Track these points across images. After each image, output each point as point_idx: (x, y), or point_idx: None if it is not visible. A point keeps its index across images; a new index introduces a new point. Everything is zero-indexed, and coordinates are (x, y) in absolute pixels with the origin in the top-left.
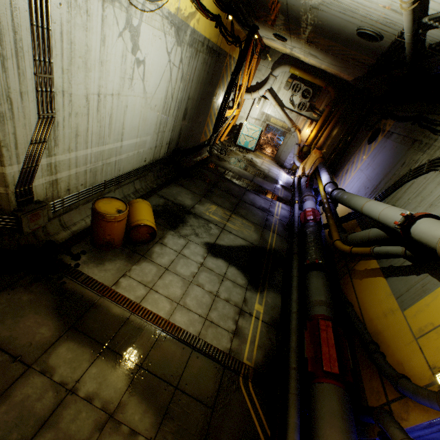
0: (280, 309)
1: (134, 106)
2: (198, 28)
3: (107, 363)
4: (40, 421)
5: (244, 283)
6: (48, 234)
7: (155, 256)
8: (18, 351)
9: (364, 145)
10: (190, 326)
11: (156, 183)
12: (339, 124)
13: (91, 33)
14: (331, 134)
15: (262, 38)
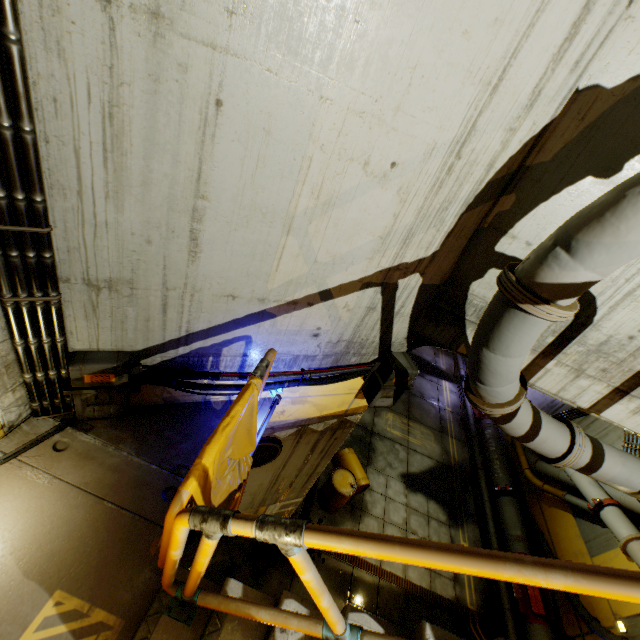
0: (481, 543)
1: None
2: None
3: None
4: None
5: (446, 519)
6: None
7: (370, 507)
8: None
9: None
10: (422, 581)
11: None
12: None
13: None
14: None
15: None
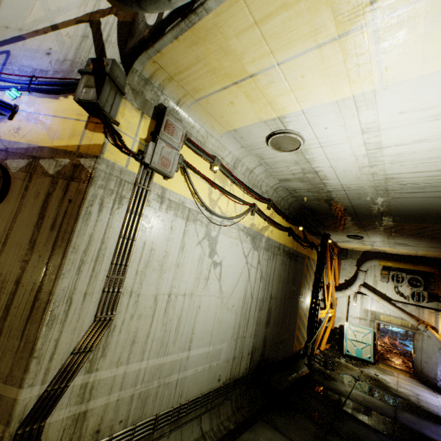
0: None
1: (208, 306)
2: (272, 236)
3: None
4: None
5: None
6: None
7: None
8: None
9: None
10: None
11: (234, 420)
12: None
13: (172, 242)
14: None
15: (336, 242)
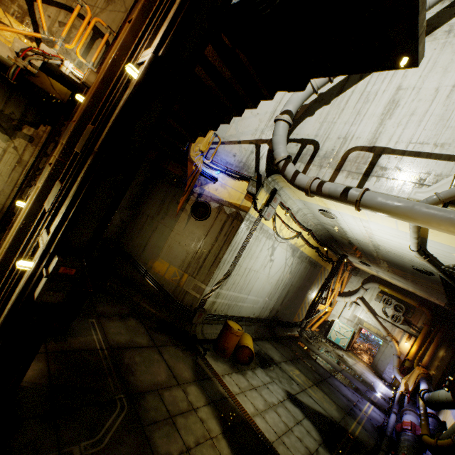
0: None
1: (261, 279)
2: (304, 251)
3: (213, 411)
4: (180, 410)
5: (318, 439)
6: (195, 331)
7: (248, 376)
8: (175, 374)
9: None
10: (266, 432)
11: (254, 335)
12: (444, 345)
13: (258, 247)
14: (437, 354)
15: (352, 262)
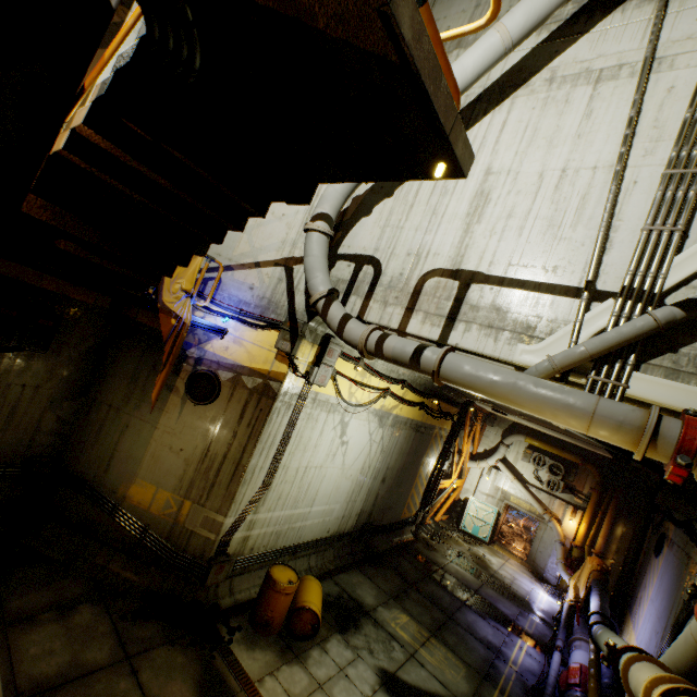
0: None
1: (331, 475)
2: (401, 413)
3: None
4: None
5: None
6: (217, 594)
7: (311, 662)
8: None
9: (653, 557)
10: None
11: (334, 564)
12: (622, 517)
13: (315, 430)
14: (613, 532)
15: (483, 407)
